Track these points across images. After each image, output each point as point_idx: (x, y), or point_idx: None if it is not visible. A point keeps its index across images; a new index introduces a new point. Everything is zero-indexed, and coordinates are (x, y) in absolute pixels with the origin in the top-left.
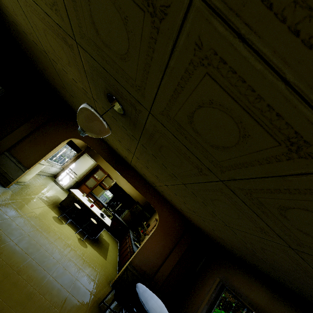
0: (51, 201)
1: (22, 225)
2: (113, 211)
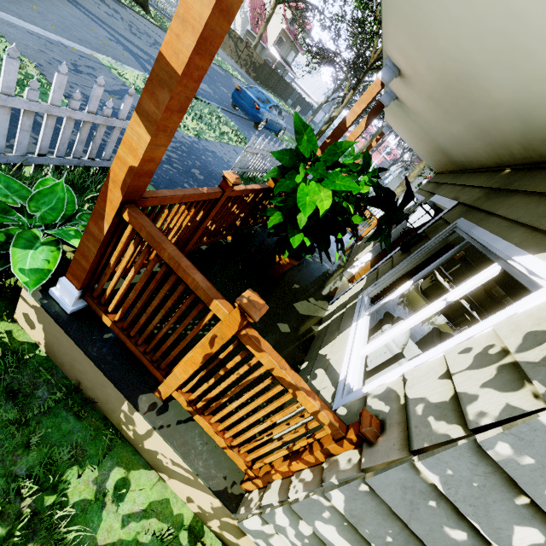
0: (414, 287)
1: None
2: None
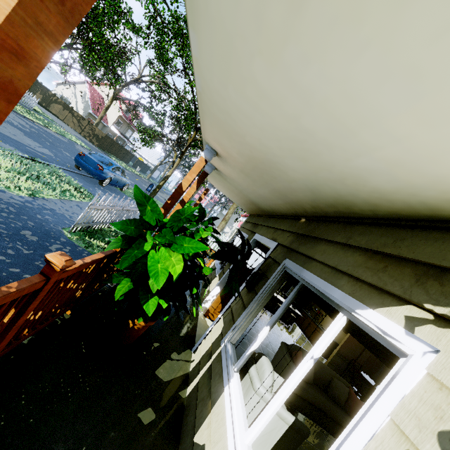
0: None
1: (277, 336)
2: (283, 291)
